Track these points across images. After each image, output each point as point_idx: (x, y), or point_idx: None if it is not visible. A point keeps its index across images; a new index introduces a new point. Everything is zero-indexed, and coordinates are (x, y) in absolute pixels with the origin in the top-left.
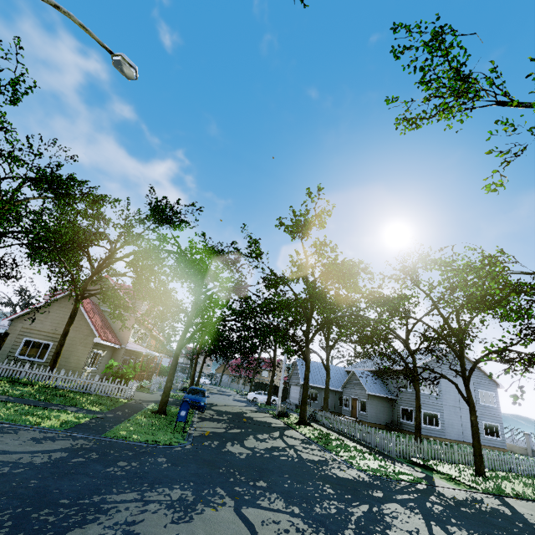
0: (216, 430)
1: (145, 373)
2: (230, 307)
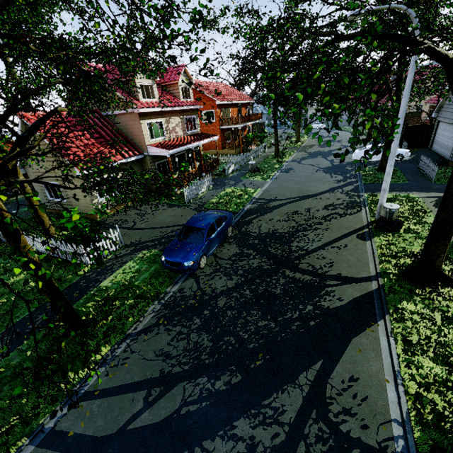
0: (103, 423)
1: (195, 170)
2: (234, 27)
